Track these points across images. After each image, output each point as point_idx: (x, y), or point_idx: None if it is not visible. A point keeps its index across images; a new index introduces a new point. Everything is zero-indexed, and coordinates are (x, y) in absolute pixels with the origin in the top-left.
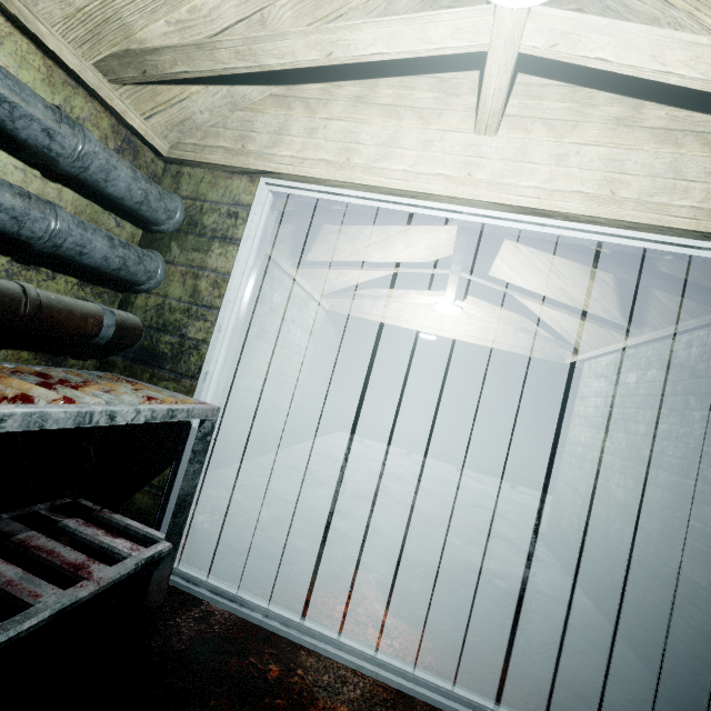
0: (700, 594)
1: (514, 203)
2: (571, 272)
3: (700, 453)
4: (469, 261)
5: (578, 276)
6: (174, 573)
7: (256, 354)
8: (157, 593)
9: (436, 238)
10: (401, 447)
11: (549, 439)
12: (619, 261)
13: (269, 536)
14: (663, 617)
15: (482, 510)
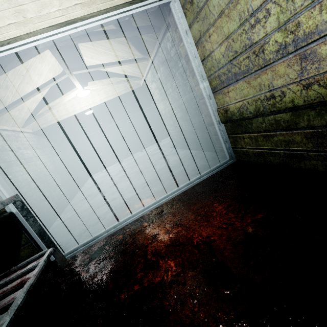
0: (204, 123)
1: (56, 23)
2: (113, 46)
3: (184, 85)
4: (74, 66)
5: (116, 46)
6: (66, 256)
7: (16, 174)
8: (64, 263)
9: (49, 63)
10: (118, 161)
11: (159, 118)
12: (120, 30)
13: (91, 220)
14: (203, 136)
15: (155, 155)
